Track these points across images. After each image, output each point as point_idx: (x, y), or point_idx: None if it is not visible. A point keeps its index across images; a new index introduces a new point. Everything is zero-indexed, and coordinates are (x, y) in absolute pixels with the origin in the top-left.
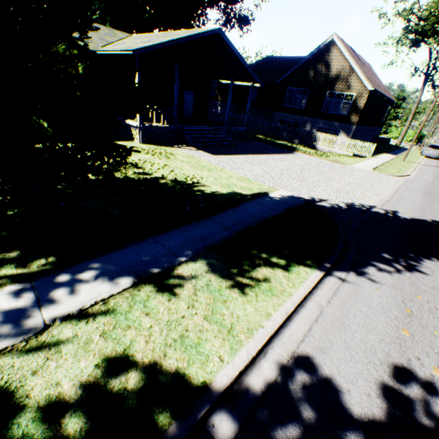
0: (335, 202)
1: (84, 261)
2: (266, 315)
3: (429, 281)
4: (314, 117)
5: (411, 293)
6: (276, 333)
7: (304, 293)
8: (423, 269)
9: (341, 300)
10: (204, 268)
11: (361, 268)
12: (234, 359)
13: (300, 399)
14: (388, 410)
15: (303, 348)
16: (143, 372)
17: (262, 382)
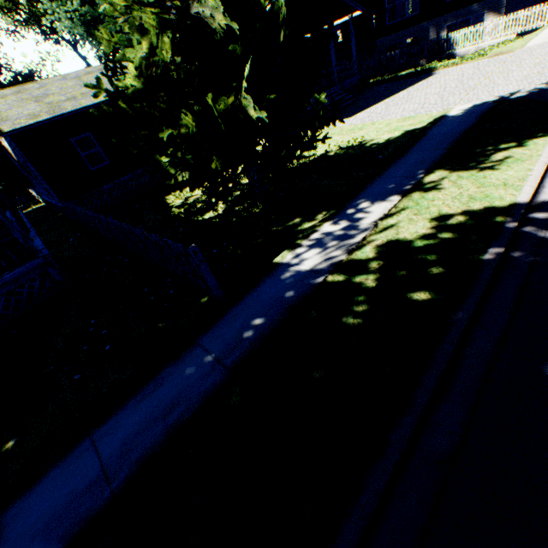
0: (531, 88)
1: (351, 203)
2: (527, 171)
3: None
4: (437, 16)
5: None
6: (542, 177)
7: None
8: None
9: None
10: (444, 173)
11: None
12: (522, 192)
13: None
14: None
15: None
16: (462, 215)
17: None
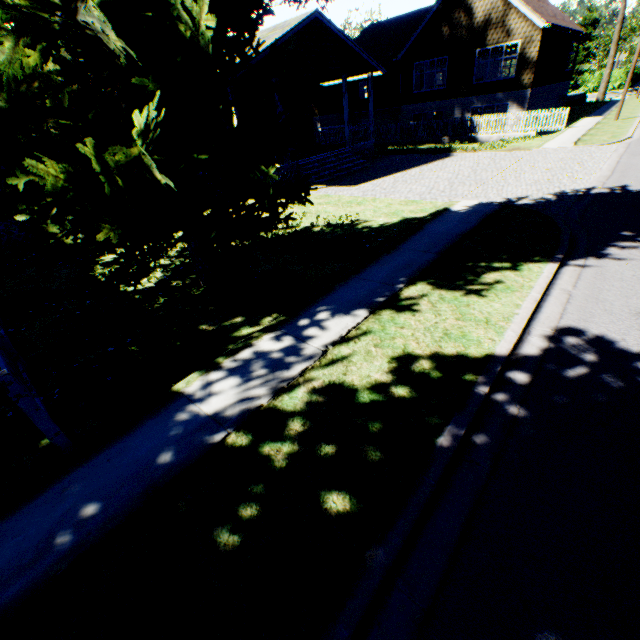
0: (539, 196)
1: (309, 308)
2: (515, 306)
3: None
4: (464, 96)
5: None
6: (530, 318)
7: (544, 283)
8: None
9: (588, 282)
10: (427, 288)
11: (600, 252)
12: (504, 338)
13: (578, 352)
14: None
15: (564, 323)
16: (430, 359)
17: (536, 349)
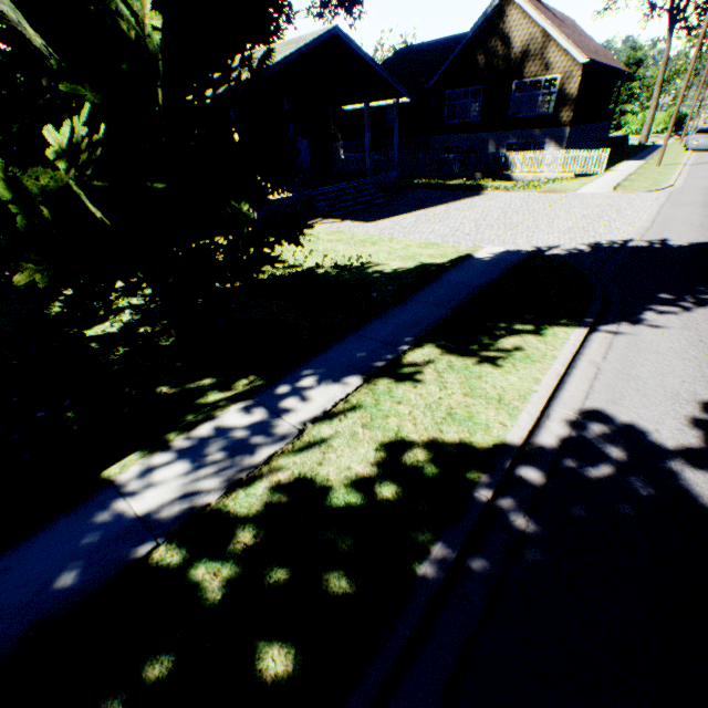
0: (572, 246)
1: (294, 371)
2: (534, 381)
3: None
4: (499, 130)
5: None
6: (551, 396)
7: (570, 353)
8: None
9: (620, 354)
10: (435, 352)
11: (635, 316)
12: (518, 423)
13: (603, 445)
14: (707, 438)
15: (589, 404)
16: (427, 447)
17: (555, 439)
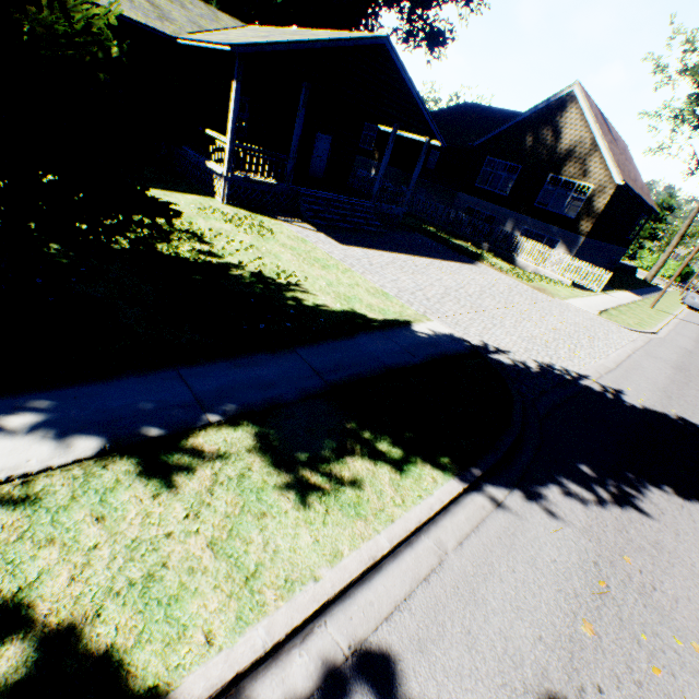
0: (522, 358)
1: (25, 393)
2: (332, 556)
3: (651, 530)
4: (521, 212)
5: (614, 550)
6: (341, 593)
7: (418, 520)
8: (646, 505)
9: (485, 544)
10: (247, 442)
11: (537, 486)
12: (236, 644)
13: None
14: None
15: (385, 634)
16: (34, 648)
17: None
